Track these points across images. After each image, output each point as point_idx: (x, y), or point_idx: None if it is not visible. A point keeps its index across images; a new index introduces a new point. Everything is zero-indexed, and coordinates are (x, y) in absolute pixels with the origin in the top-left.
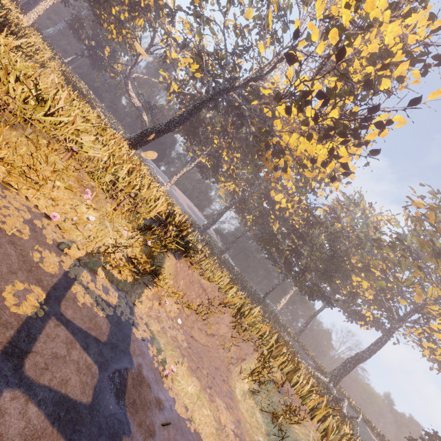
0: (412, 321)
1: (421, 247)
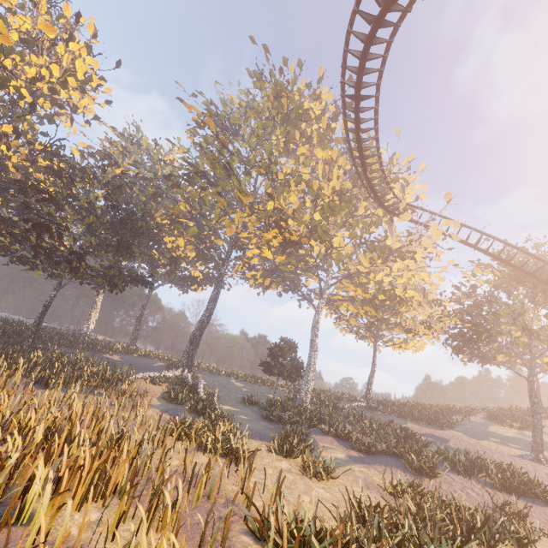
0: (233, 259)
1: (214, 168)
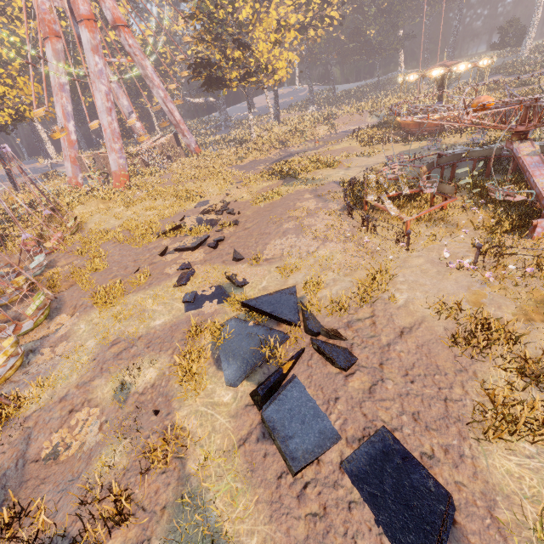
0: None
1: None
